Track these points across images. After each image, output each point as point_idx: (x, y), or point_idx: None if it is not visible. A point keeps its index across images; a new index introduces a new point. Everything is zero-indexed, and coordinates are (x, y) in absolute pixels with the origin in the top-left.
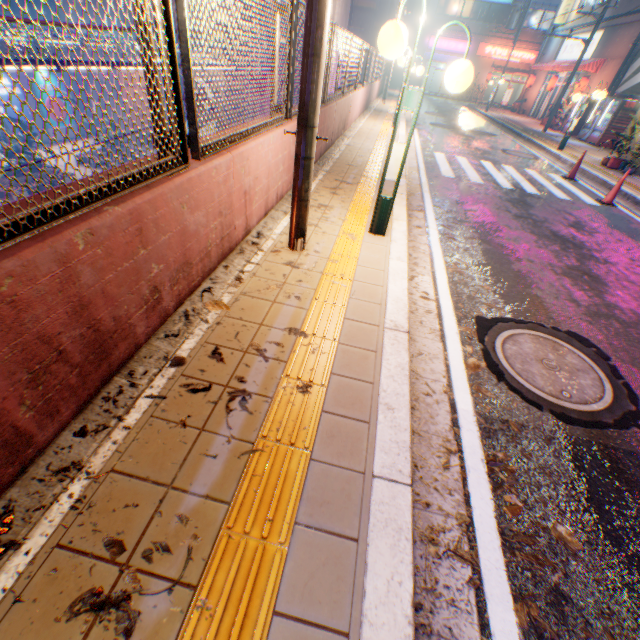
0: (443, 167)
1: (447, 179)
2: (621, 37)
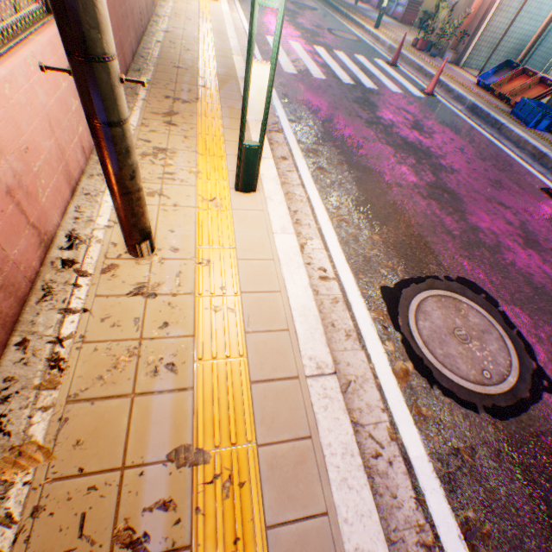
0: (282, 58)
1: (291, 76)
2: None
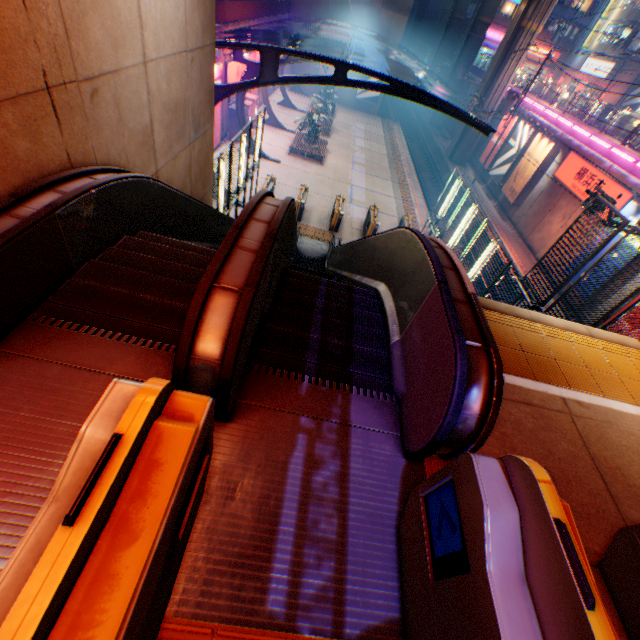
0: None
1: None
2: (625, 73)
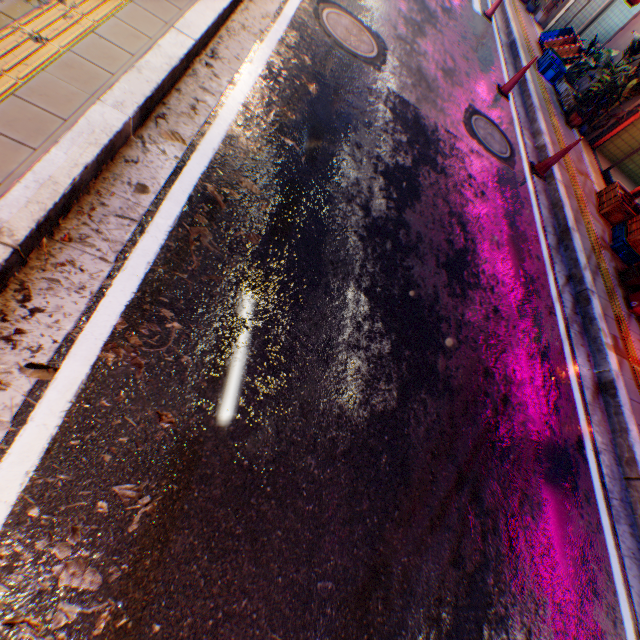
0: None
1: None
2: None
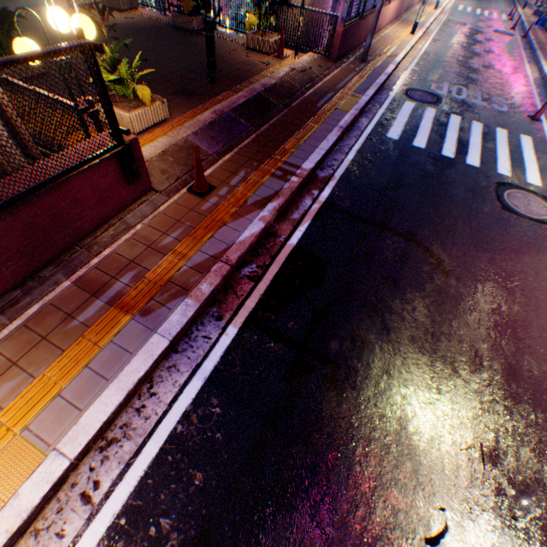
0: (459, 9)
1: (458, 11)
2: None
